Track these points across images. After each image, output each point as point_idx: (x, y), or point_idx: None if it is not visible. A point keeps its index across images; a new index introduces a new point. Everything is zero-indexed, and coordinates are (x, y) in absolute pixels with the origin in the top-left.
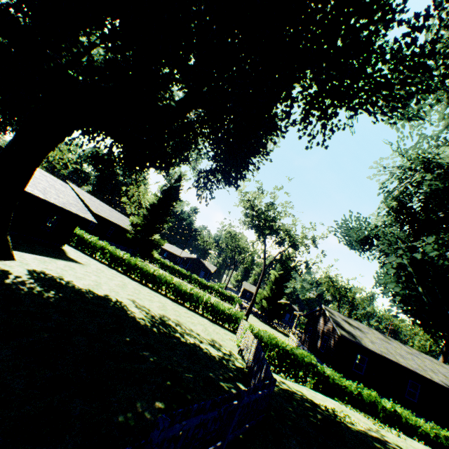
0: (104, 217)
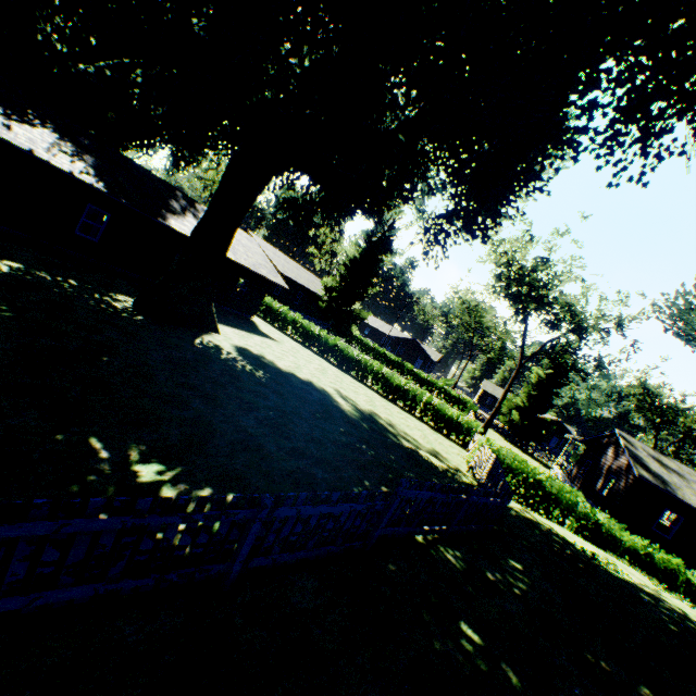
0: (292, 278)
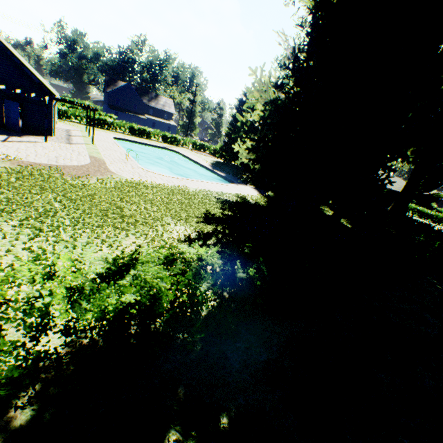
0: None
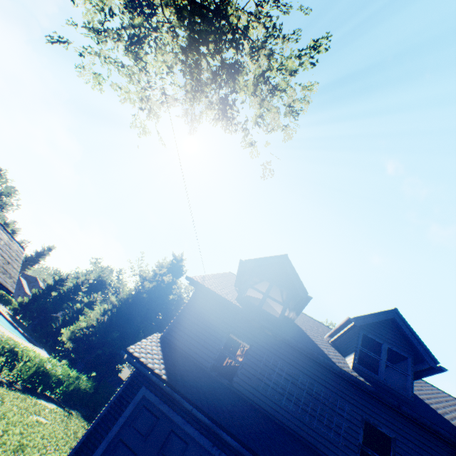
0: None
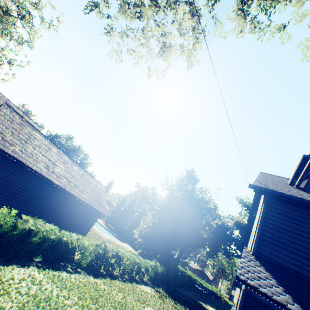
0: None
